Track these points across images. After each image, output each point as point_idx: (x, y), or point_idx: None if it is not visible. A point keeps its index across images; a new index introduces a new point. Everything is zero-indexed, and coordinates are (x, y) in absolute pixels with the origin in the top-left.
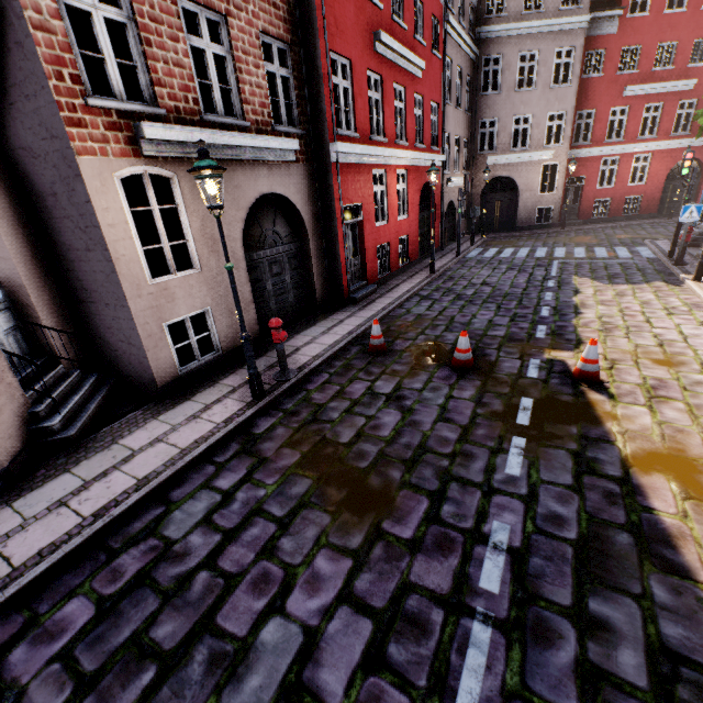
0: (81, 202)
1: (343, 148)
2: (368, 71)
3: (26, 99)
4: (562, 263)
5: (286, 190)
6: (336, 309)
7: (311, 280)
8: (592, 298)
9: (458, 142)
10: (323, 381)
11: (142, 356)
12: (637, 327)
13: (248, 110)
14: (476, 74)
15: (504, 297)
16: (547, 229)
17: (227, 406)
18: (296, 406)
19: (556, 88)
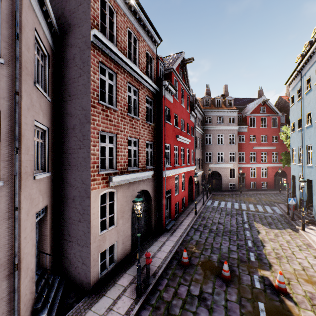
0: (85, 205)
1: (167, 172)
2: (174, 146)
3: (78, 170)
4: (247, 213)
5: (147, 187)
6: (160, 234)
7: (150, 221)
8: (266, 236)
9: (199, 159)
10: (165, 284)
11: (87, 270)
12: (290, 257)
13: (140, 164)
14: (203, 138)
15: (230, 232)
16: (234, 191)
17: (125, 302)
18: (157, 302)
19: (230, 145)
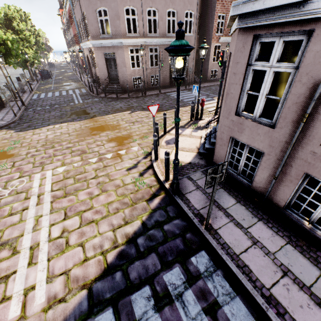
0: (209, 49)
1: None
2: None
3: (208, 34)
4: None
5: None
6: None
7: None
8: None
9: None
10: None
11: (207, 74)
12: None
13: None
14: None
15: None
16: None
17: (216, 83)
18: None
19: None
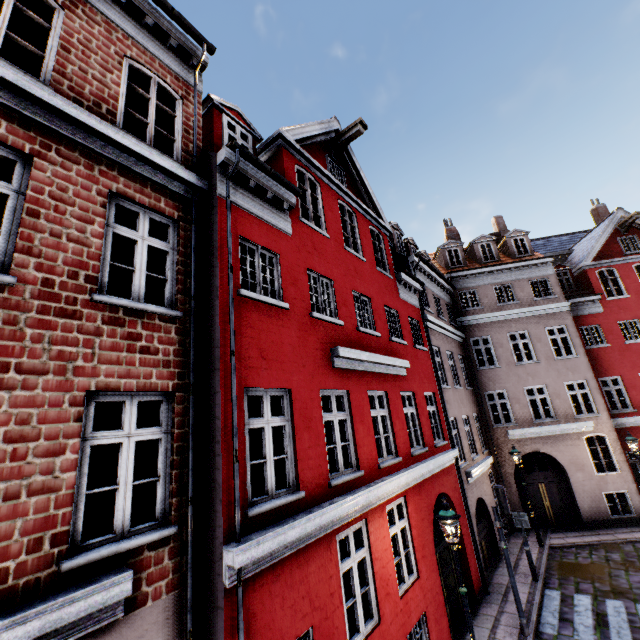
0: None
1: (251, 552)
2: (325, 390)
3: None
4: None
5: None
6: None
7: None
8: None
9: (467, 419)
10: None
11: None
12: None
13: None
14: (467, 352)
15: None
16: (636, 527)
17: None
18: None
19: (561, 359)
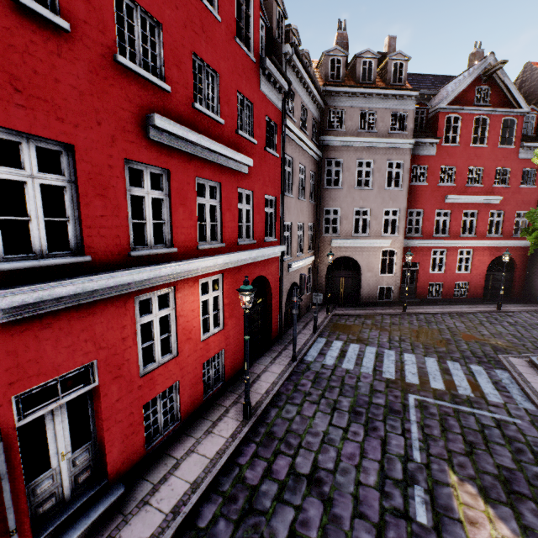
0: None
1: None
2: (135, 163)
3: None
4: (421, 405)
5: None
6: None
7: None
8: None
9: (302, 227)
10: None
11: None
12: None
13: None
14: (320, 171)
15: None
16: (389, 307)
17: None
18: None
19: (389, 190)
